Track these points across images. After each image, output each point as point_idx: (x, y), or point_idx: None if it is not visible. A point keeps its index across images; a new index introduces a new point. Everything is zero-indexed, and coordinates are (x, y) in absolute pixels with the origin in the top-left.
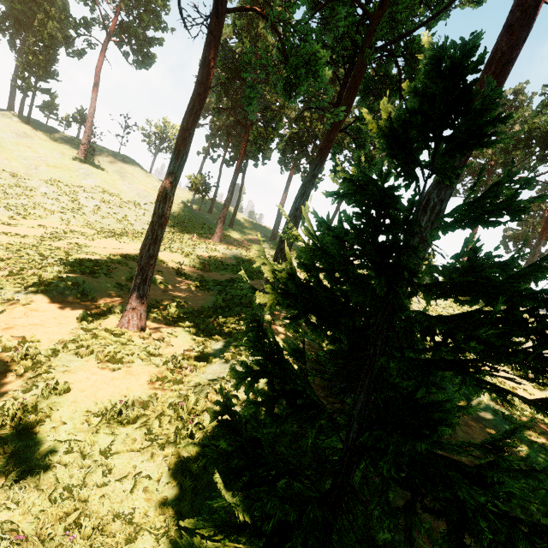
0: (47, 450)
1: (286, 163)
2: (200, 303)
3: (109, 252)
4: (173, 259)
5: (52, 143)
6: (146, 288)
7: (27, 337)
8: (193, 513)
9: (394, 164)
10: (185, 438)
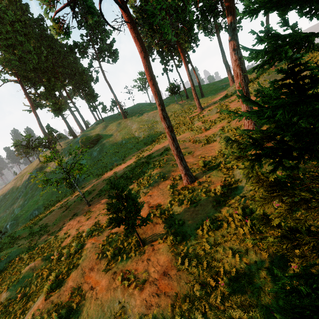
0: (191, 249)
1: (210, 32)
2: (213, 151)
3: (159, 152)
4: (186, 137)
5: (114, 122)
6: (184, 162)
7: (157, 205)
8: (276, 267)
9: (291, 7)
10: (248, 229)
